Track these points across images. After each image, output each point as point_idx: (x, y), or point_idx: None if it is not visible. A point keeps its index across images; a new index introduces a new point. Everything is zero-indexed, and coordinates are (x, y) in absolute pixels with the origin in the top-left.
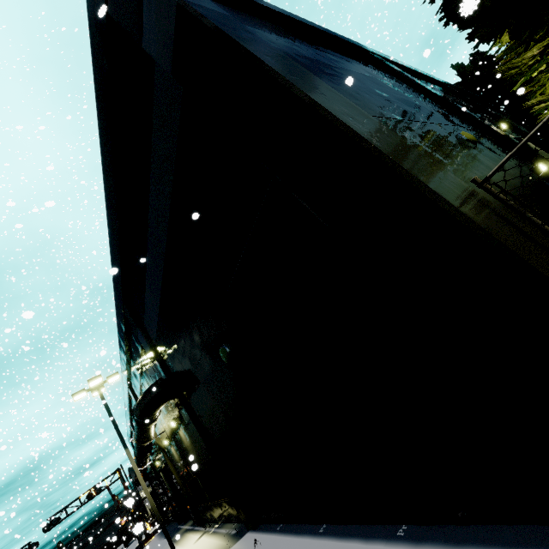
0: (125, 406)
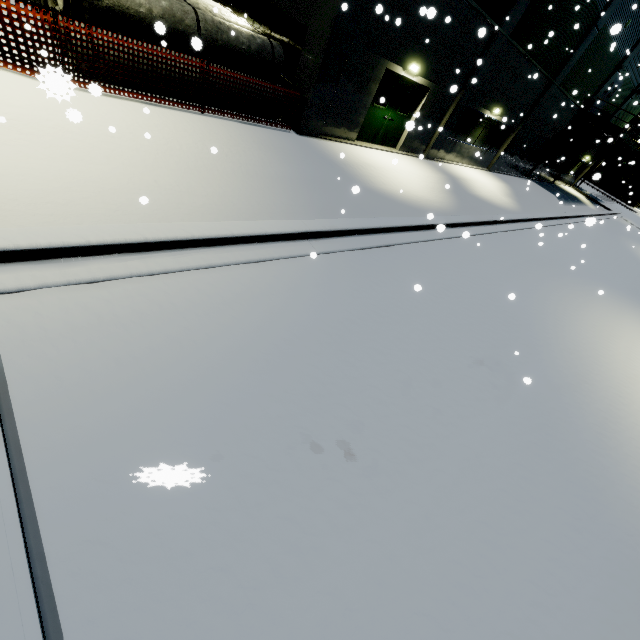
0: None
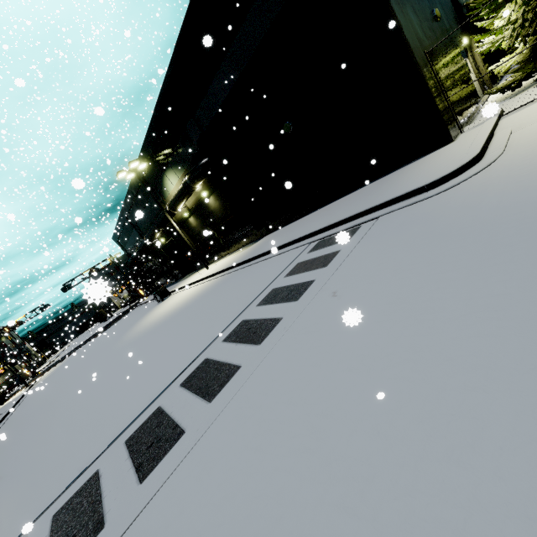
0: (126, 201)
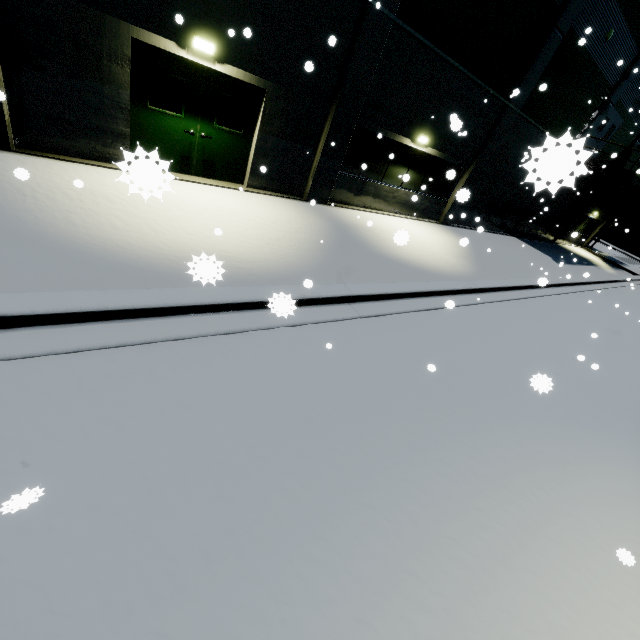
0: None
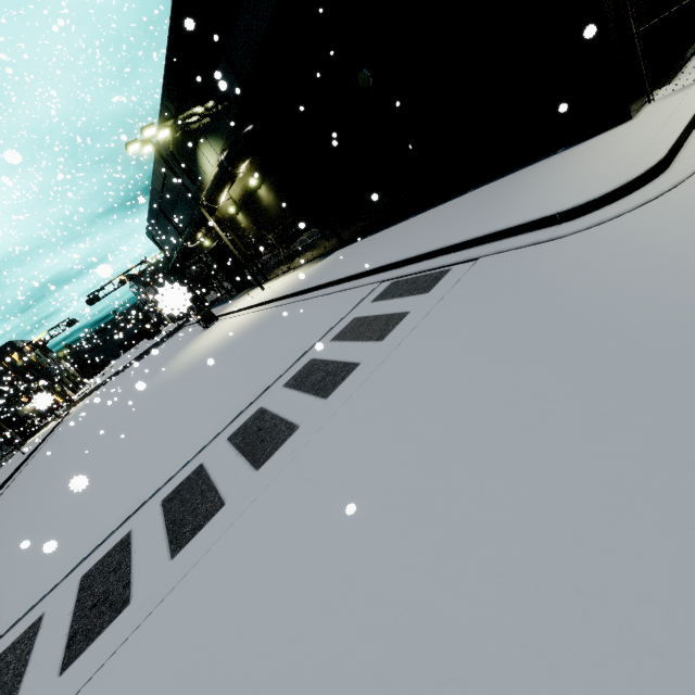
0: (154, 183)
